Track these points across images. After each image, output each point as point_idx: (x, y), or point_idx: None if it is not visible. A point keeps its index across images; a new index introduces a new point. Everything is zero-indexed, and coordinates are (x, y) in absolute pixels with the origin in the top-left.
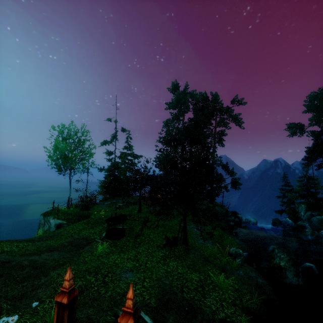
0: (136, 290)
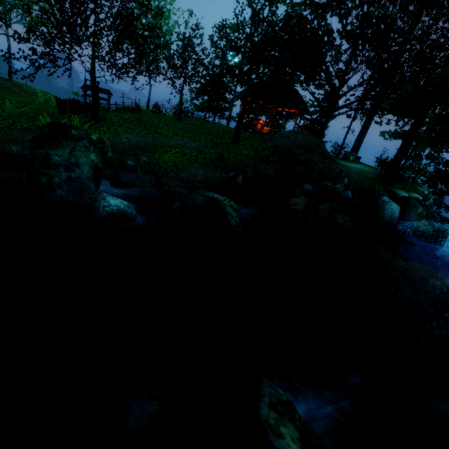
0: None
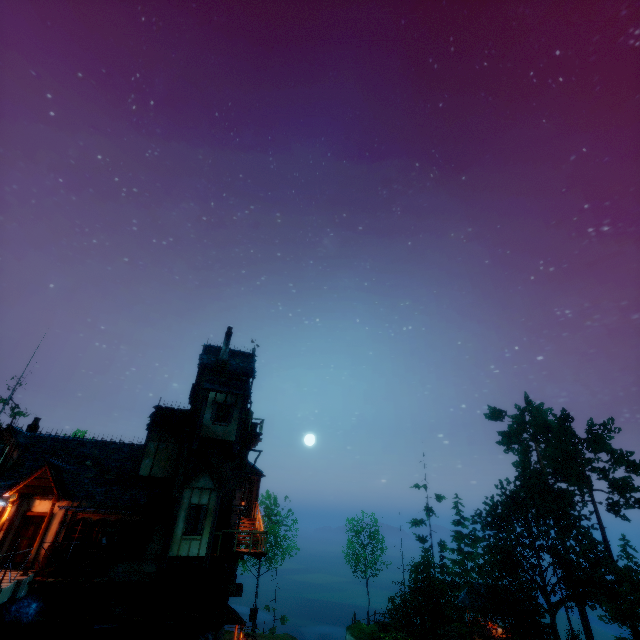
0: None
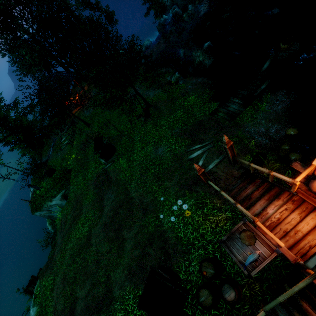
0: (176, 148)
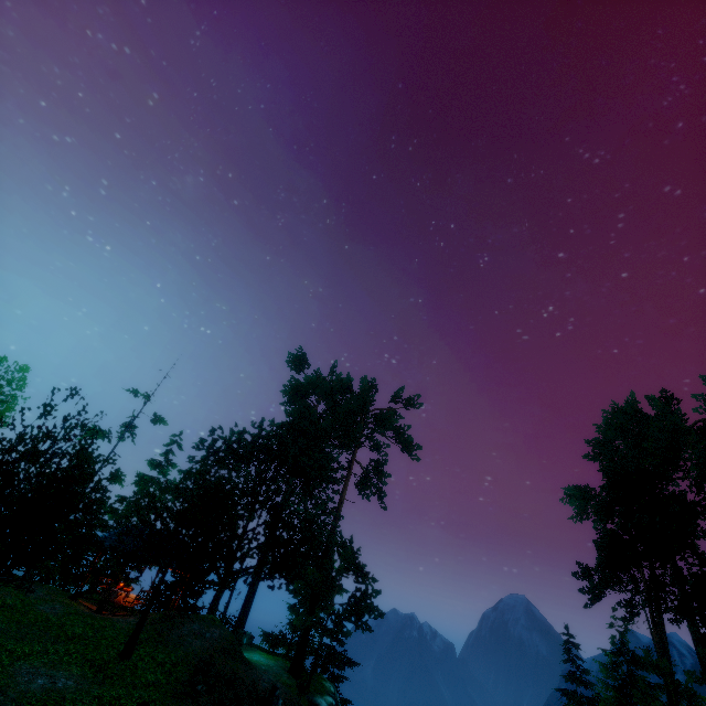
0: None
